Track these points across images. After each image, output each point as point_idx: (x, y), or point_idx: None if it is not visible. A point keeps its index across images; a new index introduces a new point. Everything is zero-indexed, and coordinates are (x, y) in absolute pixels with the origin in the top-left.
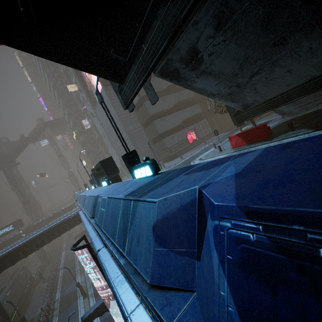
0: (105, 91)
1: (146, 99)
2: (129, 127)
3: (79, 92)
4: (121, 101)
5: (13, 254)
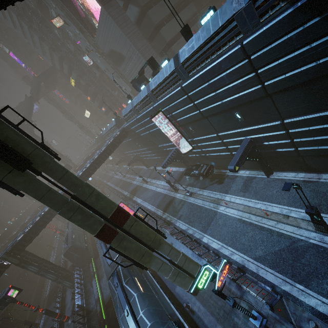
0: (106, 11)
1: (145, 10)
2: (138, 45)
3: (65, 27)
4: None
5: (96, 161)
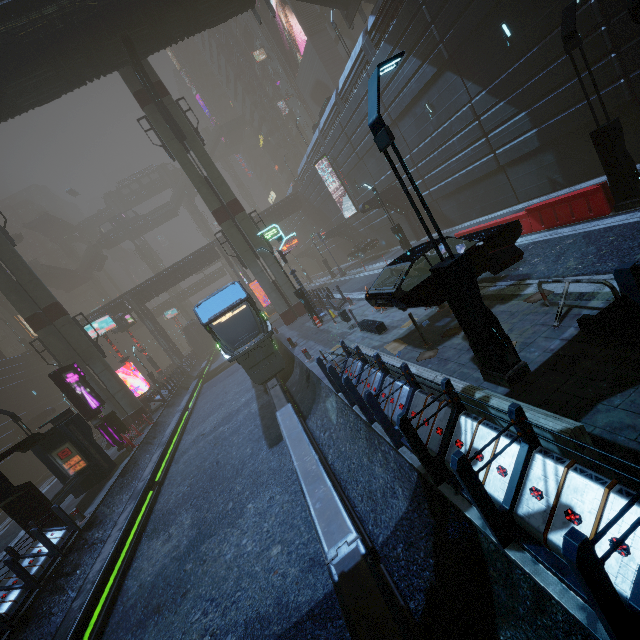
0: (312, 43)
1: None
2: None
3: (267, 62)
4: (347, 24)
5: None
